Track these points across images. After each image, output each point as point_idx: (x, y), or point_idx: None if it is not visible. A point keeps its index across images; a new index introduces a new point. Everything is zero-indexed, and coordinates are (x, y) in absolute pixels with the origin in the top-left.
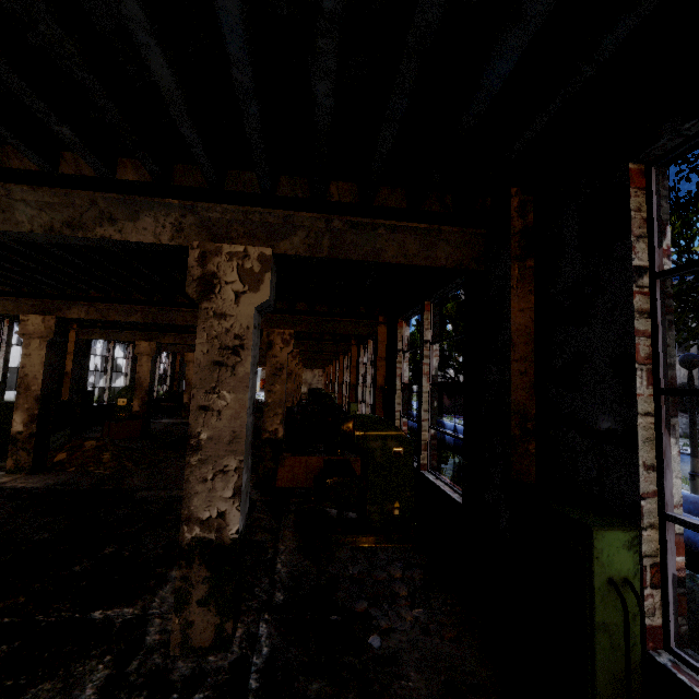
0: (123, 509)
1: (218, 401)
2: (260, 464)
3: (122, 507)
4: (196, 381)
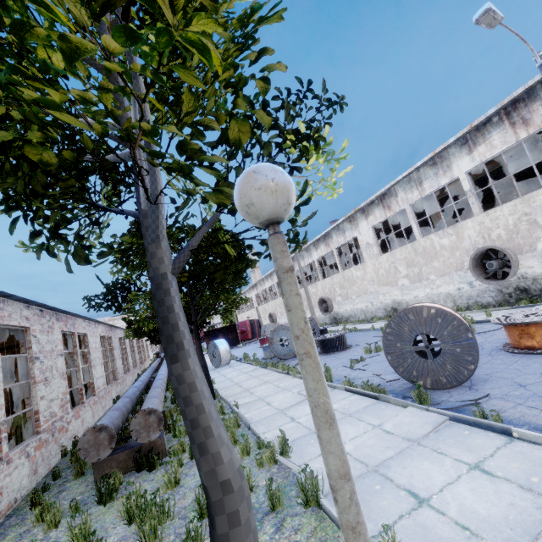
0: None
1: None
2: None
3: None
4: None
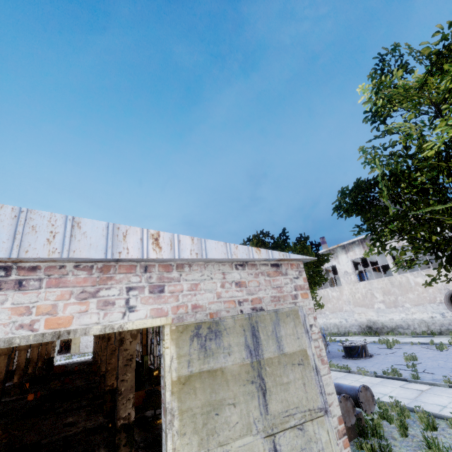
0: (43, 449)
1: (126, 377)
2: (104, 405)
3: (41, 448)
4: (119, 372)
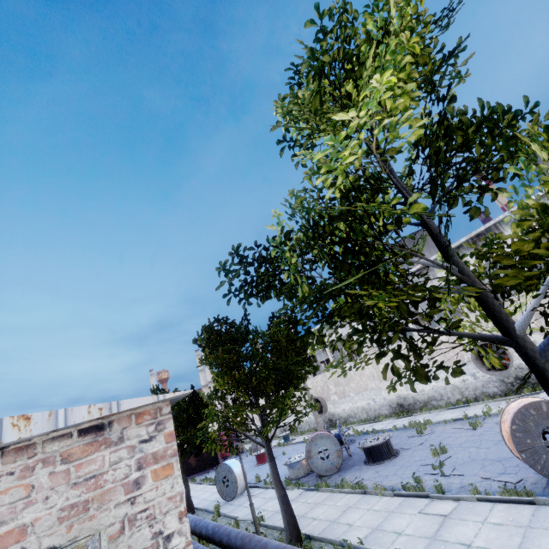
0: None
1: None
2: None
3: None
4: None
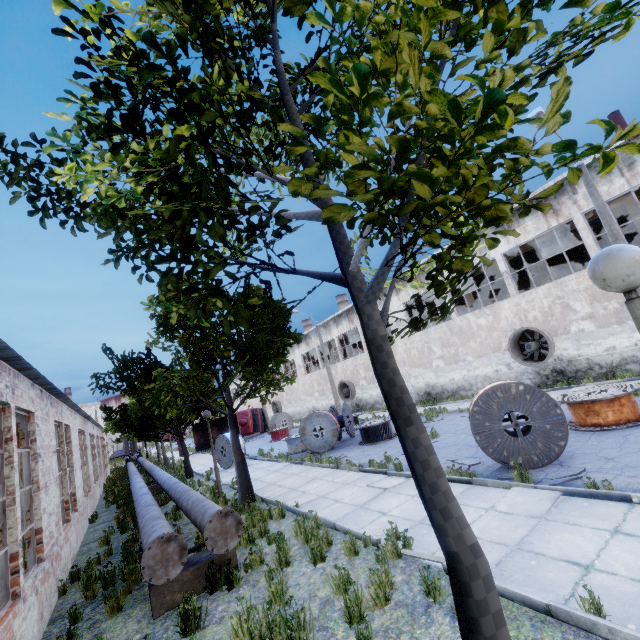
0: None
1: None
2: None
3: None
4: None
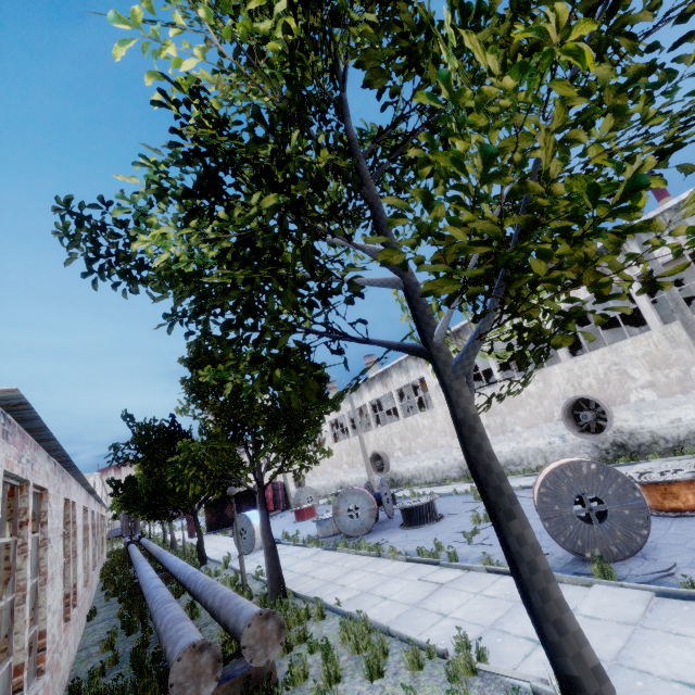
0: None
1: None
2: None
3: None
4: None
